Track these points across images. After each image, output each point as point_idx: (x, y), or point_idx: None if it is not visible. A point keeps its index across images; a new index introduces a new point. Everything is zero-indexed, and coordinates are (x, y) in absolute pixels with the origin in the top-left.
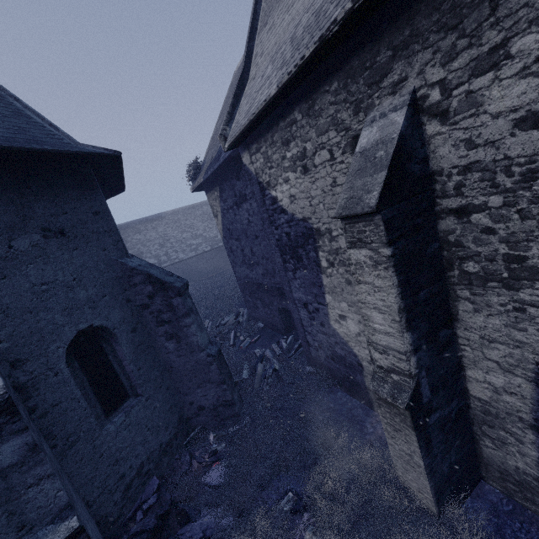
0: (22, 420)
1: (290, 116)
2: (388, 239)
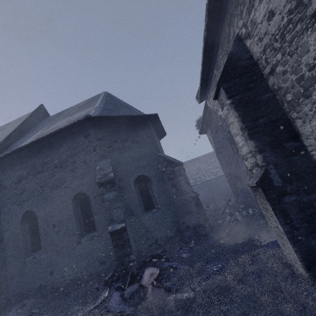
0: (116, 187)
1: (213, 74)
2: (228, 96)
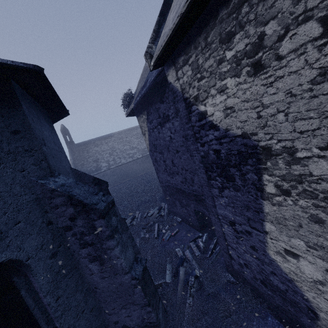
0: None
1: None
2: None
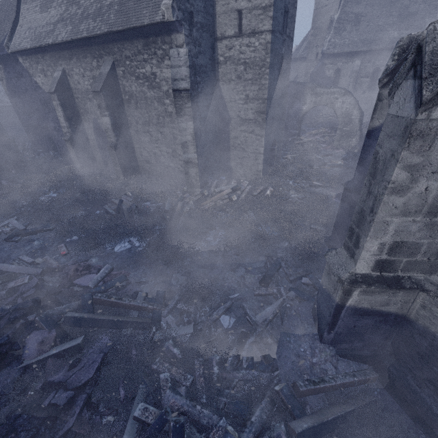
0: None
1: (37, 55)
2: (59, 100)
